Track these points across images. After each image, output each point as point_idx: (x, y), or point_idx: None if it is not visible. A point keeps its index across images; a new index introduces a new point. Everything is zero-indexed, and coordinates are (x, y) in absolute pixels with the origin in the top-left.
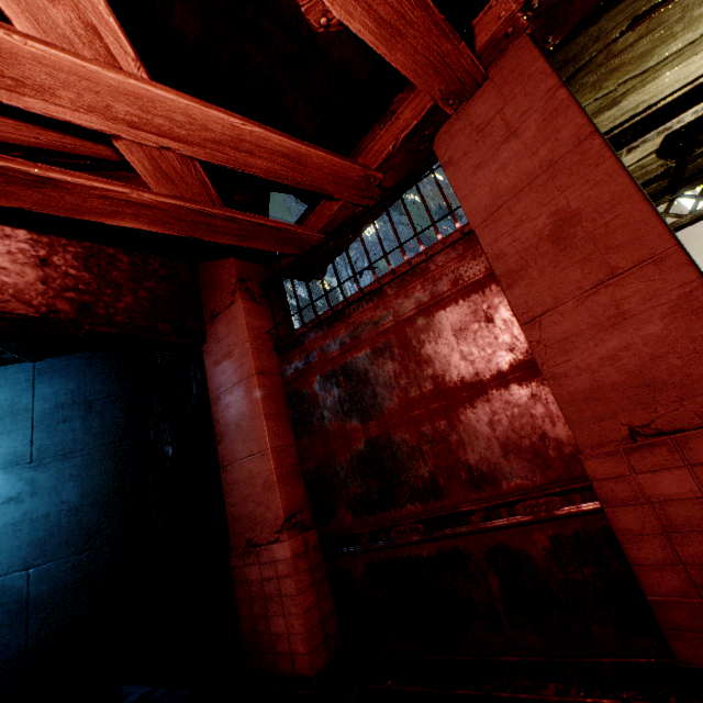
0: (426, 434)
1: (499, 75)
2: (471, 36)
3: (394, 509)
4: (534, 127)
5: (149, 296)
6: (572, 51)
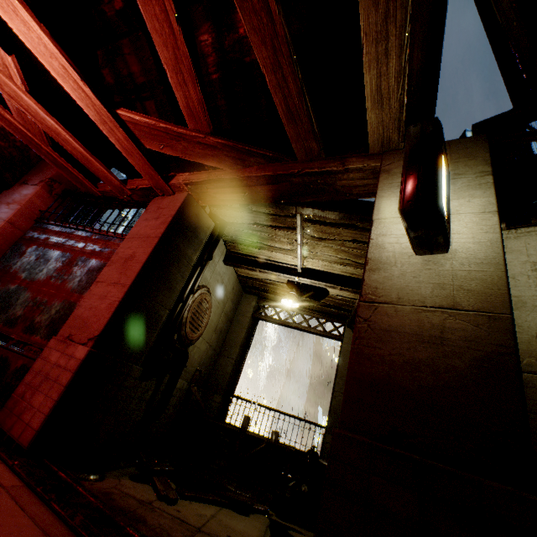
0: (37, 299)
1: (176, 197)
2: (174, 178)
3: None
4: (160, 222)
5: None
6: (232, 214)
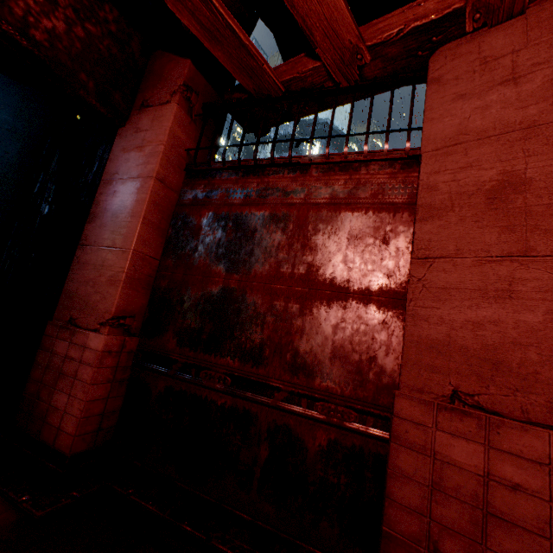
0: (277, 308)
1: (537, 15)
2: None
3: (215, 355)
4: (538, 82)
5: (86, 39)
6: None
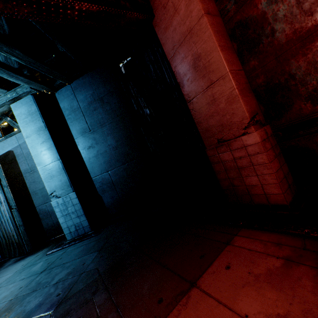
0: None
1: None
2: None
3: None
4: None
5: None
6: None
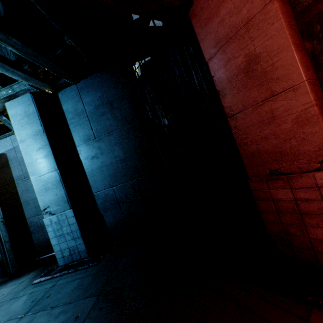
0: None
1: None
2: None
3: None
4: None
5: None
6: None
